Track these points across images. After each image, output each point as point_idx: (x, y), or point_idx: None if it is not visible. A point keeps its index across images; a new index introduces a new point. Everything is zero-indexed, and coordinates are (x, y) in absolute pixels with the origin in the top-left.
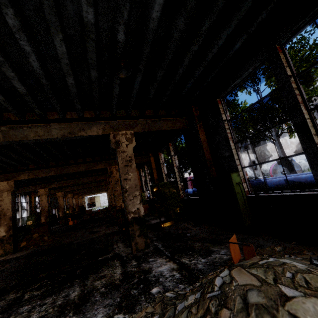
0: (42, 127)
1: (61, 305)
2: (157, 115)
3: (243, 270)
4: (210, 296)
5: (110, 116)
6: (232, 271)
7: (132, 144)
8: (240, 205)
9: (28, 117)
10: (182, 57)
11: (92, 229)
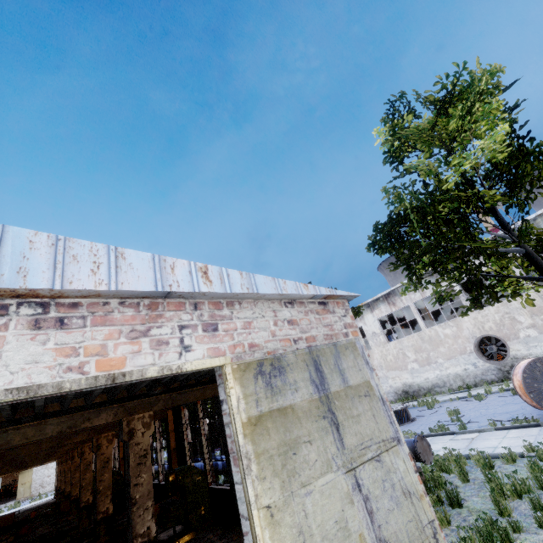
0: (35, 426)
1: None
2: (185, 384)
3: None
4: None
5: (126, 396)
6: None
7: (150, 430)
8: None
9: (19, 415)
10: None
11: None
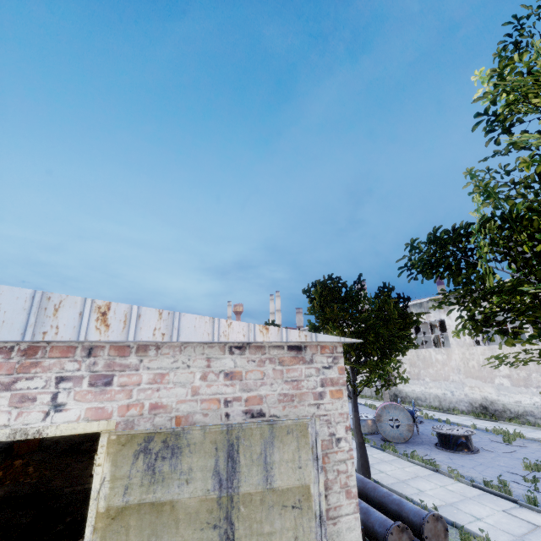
0: None
1: None
2: None
3: None
4: None
5: None
6: None
7: None
8: None
9: None
10: None
11: None
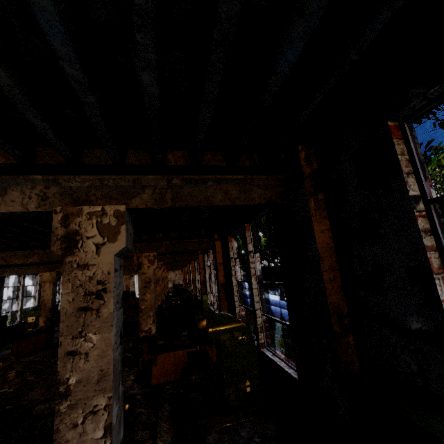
0: None
1: None
2: (202, 166)
3: None
4: None
5: (63, 163)
6: None
7: (115, 243)
8: None
9: None
10: None
11: None
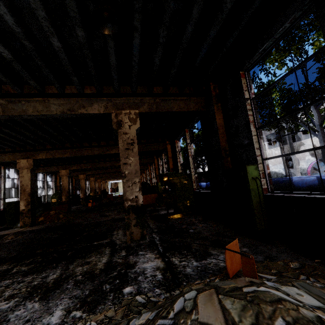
0: (41, 102)
1: (35, 286)
2: (168, 93)
3: (215, 297)
4: (159, 324)
5: (113, 92)
6: (201, 294)
7: (136, 125)
8: (254, 204)
9: (26, 90)
10: (190, 8)
11: (105, 212)
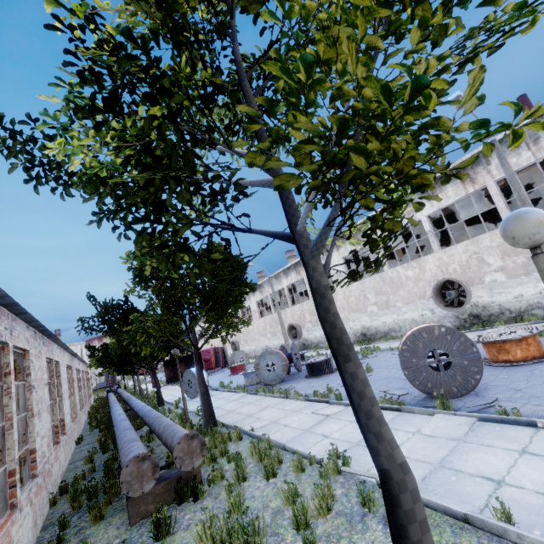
0: None
1: None
2: None
3: None
4: None
5: None
6: None
7: None
8: None
9: None
10: None
11: None
